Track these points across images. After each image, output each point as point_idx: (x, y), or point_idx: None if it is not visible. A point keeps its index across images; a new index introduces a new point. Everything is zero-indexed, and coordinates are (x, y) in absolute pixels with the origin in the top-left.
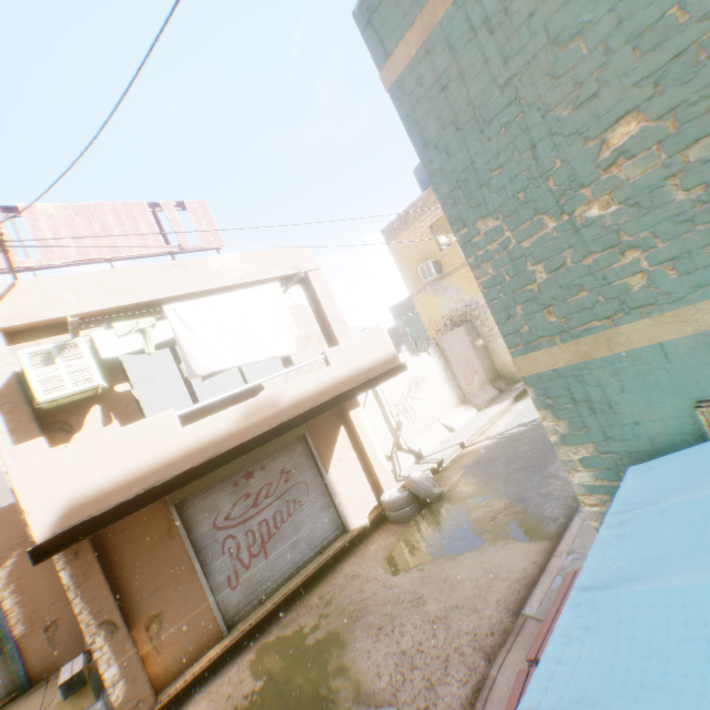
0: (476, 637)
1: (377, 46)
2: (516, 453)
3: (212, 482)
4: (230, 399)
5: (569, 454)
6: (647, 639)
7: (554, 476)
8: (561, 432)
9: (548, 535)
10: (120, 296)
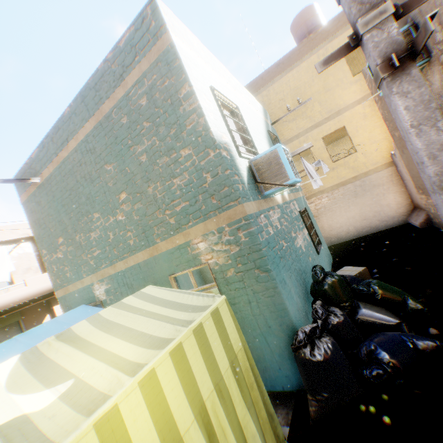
0: None
1: (19, 191)
2: None
3: None
4: None
5: None
6: None
7: None
8: None
9: None
10: None
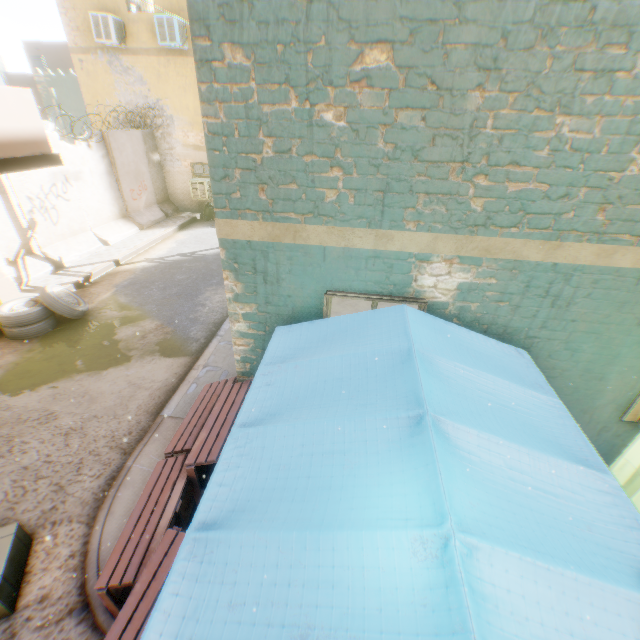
0: (115, 439)
1: None
2: (173, 280)
3: None
4: None
5: (238, 309)
6: (280, 458)
7: (203, 305)
8: (238, 292)
9: (191, 352)
10: None
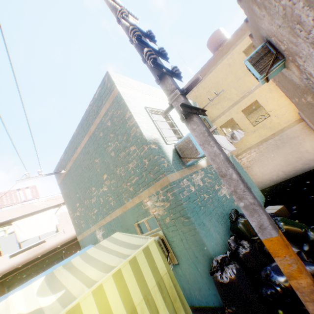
0: None
1: (56, 178)
2: None
3: (23, 276)
4: (33, 247)
5: None
6: None
7: None
8: None
9: None
10: (2, 219)
